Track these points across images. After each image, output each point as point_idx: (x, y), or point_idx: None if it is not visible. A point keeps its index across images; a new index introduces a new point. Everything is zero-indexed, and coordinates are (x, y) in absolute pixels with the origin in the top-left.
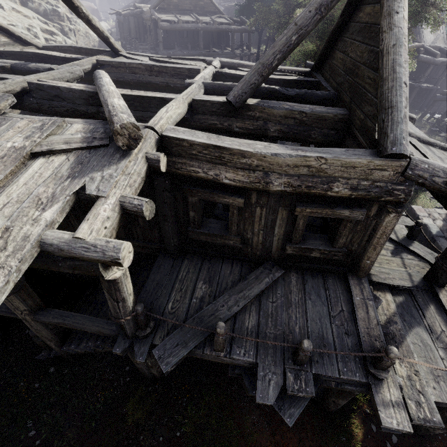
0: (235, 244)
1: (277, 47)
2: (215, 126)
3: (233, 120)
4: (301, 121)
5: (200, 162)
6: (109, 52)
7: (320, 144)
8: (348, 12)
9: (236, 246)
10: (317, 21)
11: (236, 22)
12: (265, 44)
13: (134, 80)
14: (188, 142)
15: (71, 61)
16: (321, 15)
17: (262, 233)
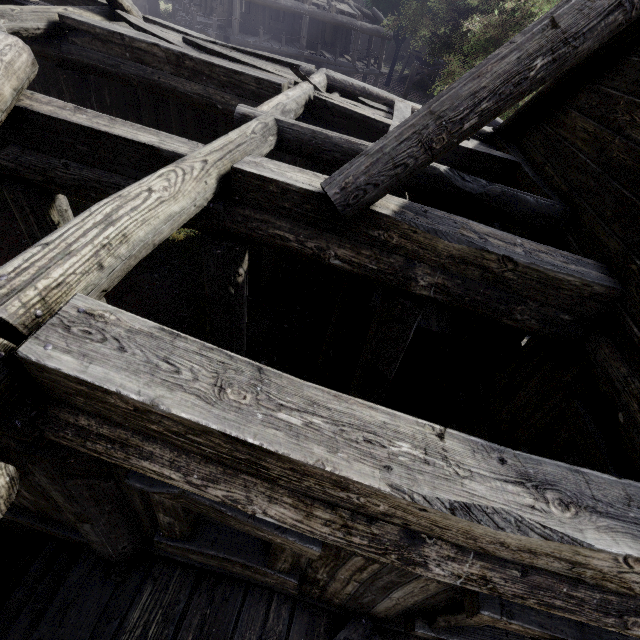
0: (281, 585)
1: (488, 79)
2: (284, 243)
3: (331, 239)
4: (498, 277)
5: (180, 451)
6: (102, 7)
7: (525, 333)
8: (629, 32)
9: (282, 588)
10: (611, 28)
11: (366, 15)
12: (402, 62)
13: (140, 77)
14: (124, 399)
15: (3, 4)
16: (627, 15)
17: (356, 585)
